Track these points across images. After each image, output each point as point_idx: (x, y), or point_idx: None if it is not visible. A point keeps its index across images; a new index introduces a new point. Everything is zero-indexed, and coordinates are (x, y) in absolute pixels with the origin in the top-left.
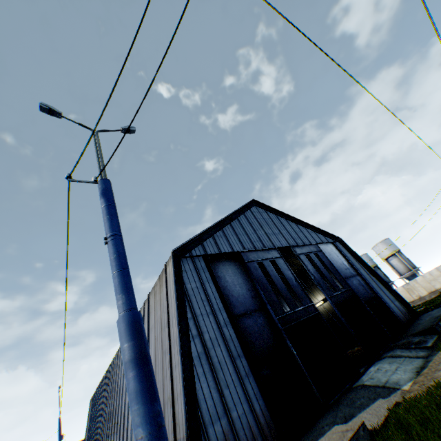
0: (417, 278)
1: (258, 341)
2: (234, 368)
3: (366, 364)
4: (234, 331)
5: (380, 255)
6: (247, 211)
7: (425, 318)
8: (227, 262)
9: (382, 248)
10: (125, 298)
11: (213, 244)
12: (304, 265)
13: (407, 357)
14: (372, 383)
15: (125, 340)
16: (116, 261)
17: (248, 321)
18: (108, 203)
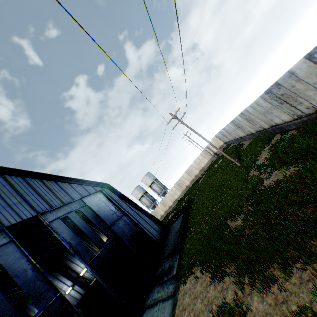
0: (167, 195)
1: None
2: None
3: None
4: None
5: (147, 184)
6: None
7: (172, 233)
8: None
9: (147, 179)
10: None
11: None
12: (57, 234)
13: (162, 300)
14: None
15: None
16: None
17: None
18: None
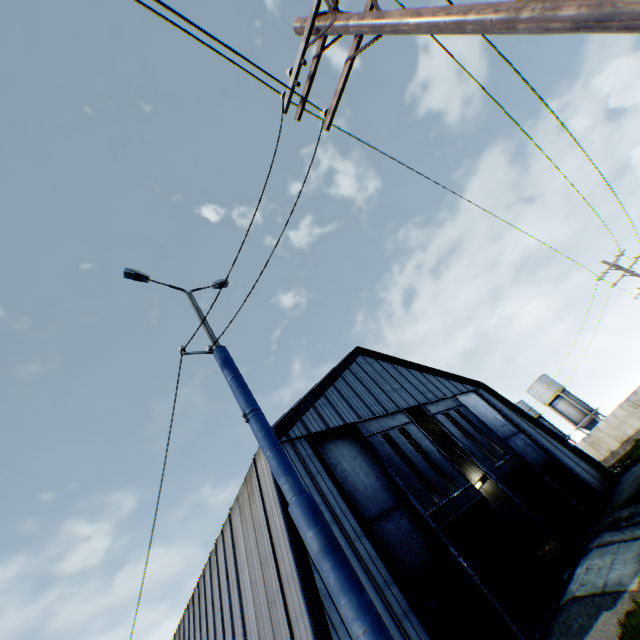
0: (599, 425)
1: (408, 555)
2: (384, 604)
3: (568, 565)
4: (372, 543)
5: (541, 400)
6: (351, 364)
7: (627, 480)
8: (340, 441)
9: (541, 389)
10: (291, 479)
11: (317, 417)
12: (445, 429)
13: (621, 541)
14: (585, 591)
15: (309, 526)
16: (267, 439)
17: (387, 526)
18: (235, 374)
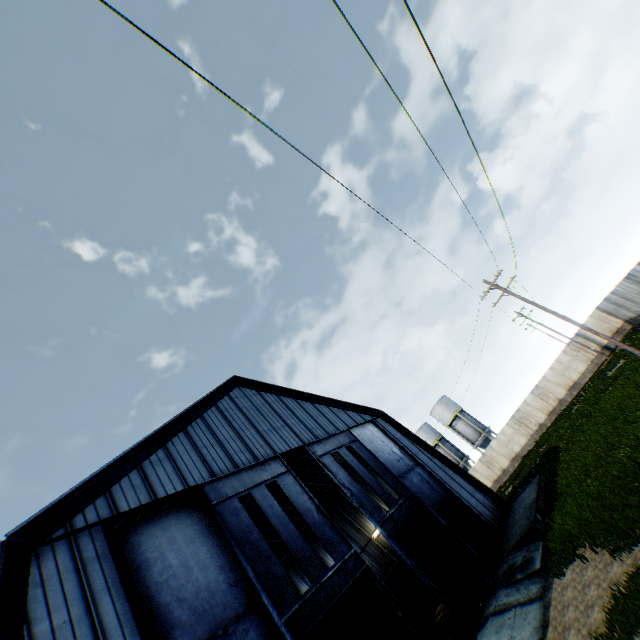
0: (492, 444)
1: None
2: None
3: None
4: None
5: (443, 422)
6: (221, 398)
7: (519, 509)
8: (174, 516)
9: (442, 410)
10: None
11: (139, 483)
12: (331, 474)
13: (518, 604)
14: None
15: None
16: None
17: None
18: None
